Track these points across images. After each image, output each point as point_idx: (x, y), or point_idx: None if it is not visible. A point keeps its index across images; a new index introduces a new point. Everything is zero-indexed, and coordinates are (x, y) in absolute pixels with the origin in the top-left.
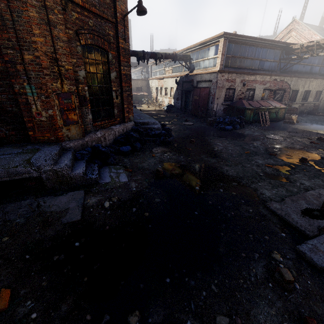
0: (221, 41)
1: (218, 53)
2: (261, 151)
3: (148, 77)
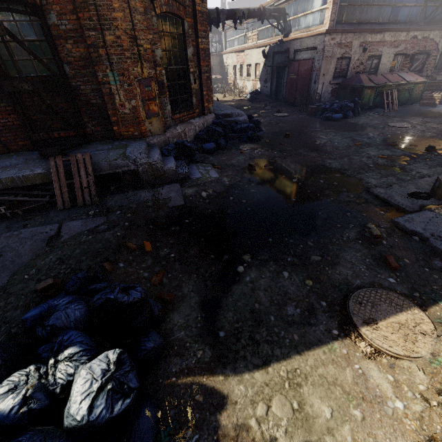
0: None
1: (328, 1)
2: (377, 142)
3: (221, 50)
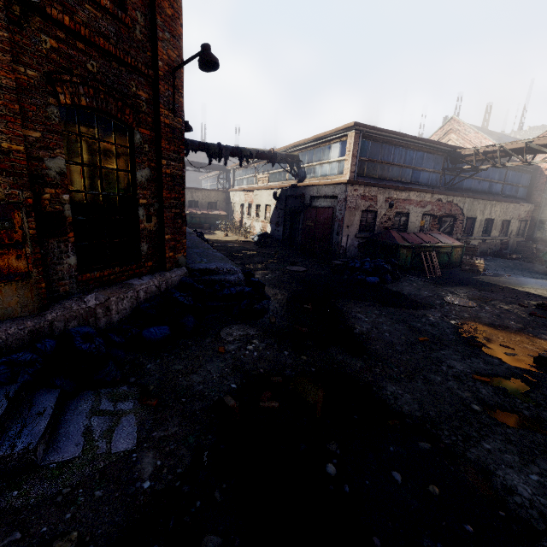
0: (350, 136)
1: (346, 153)
2: (449, 336)
3: (229, 187)
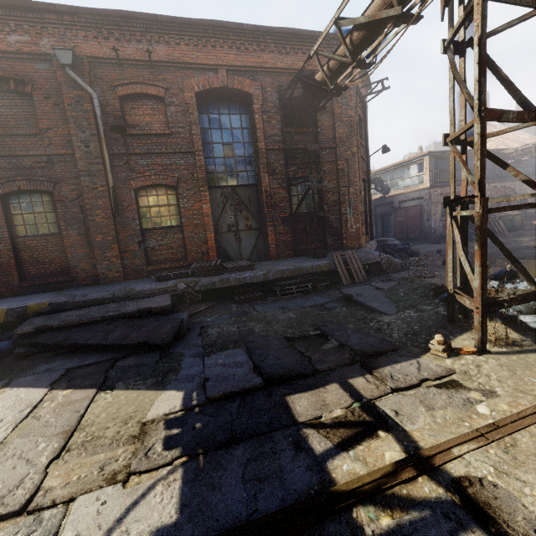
0: (425, 159)
1: (424, 170)
2: (523, 247)
3: None
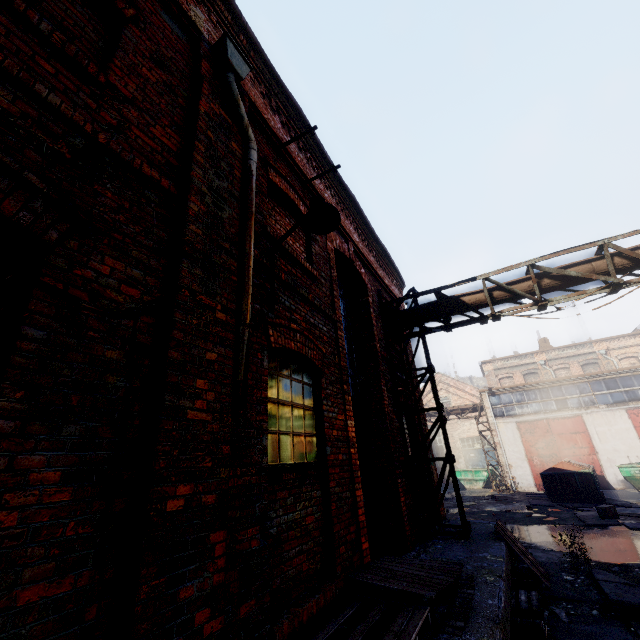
0: None
1: None
2: (496, 512)
3: None
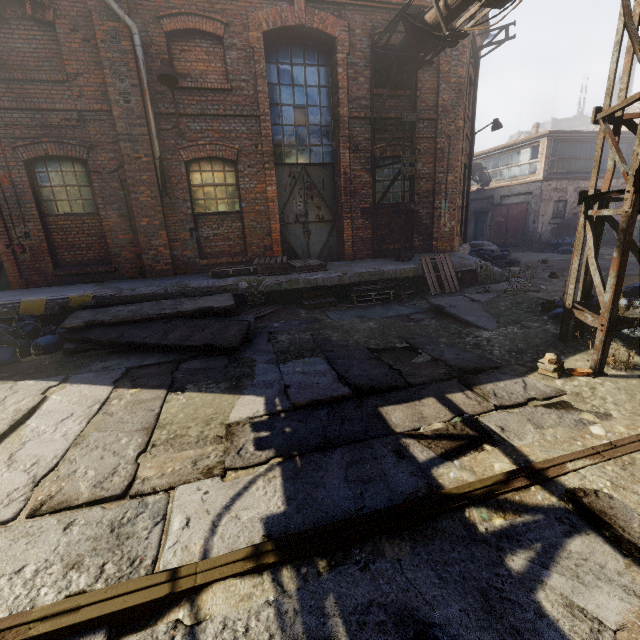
0: (543, 142)
1: (538, 156)
2: None
3: None
